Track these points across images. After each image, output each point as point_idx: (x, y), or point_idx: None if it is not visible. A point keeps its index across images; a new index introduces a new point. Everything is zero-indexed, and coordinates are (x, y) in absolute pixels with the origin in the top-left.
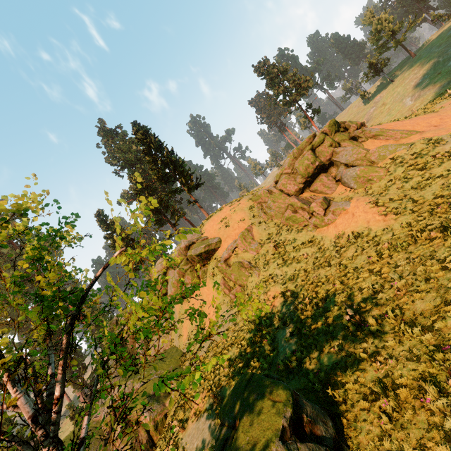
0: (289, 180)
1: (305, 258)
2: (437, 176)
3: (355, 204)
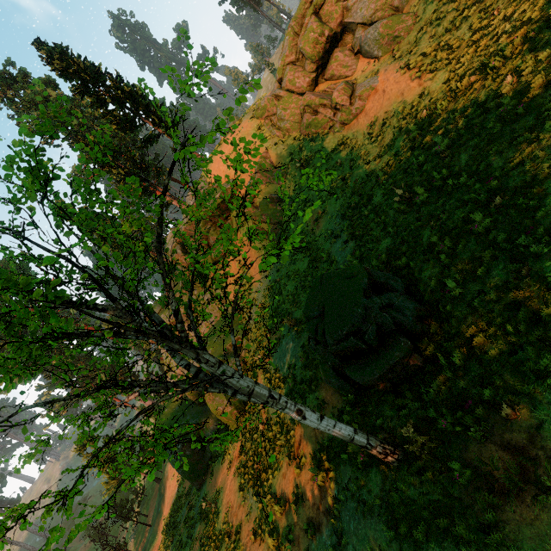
0: (297, 72)
1: (340, 166)
2: (475, 3)
3: (384, 76)
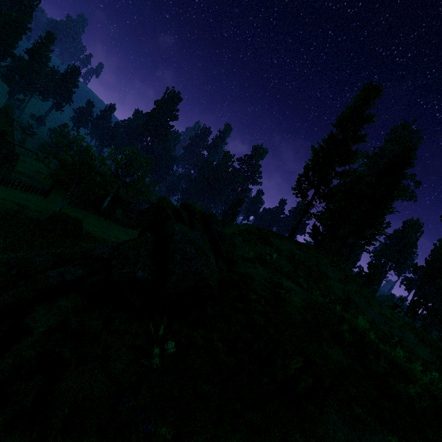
0: None
1: None
2: None
3: None
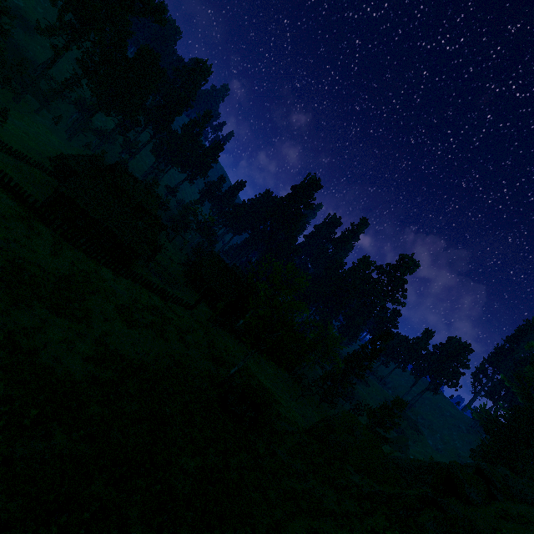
0: None
1: None
2: None
3: None
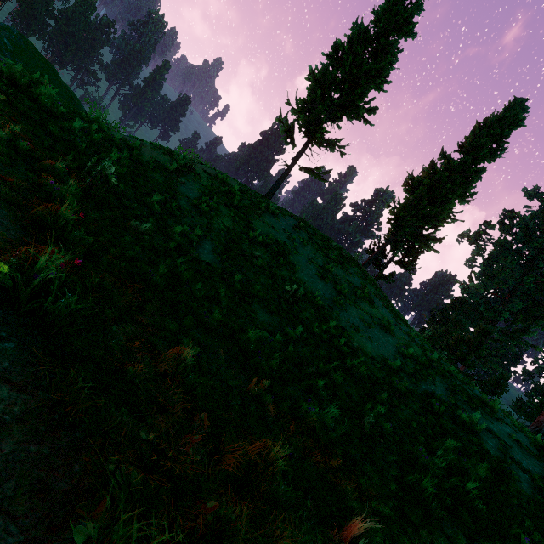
0: None
1: None
2: None
3: None
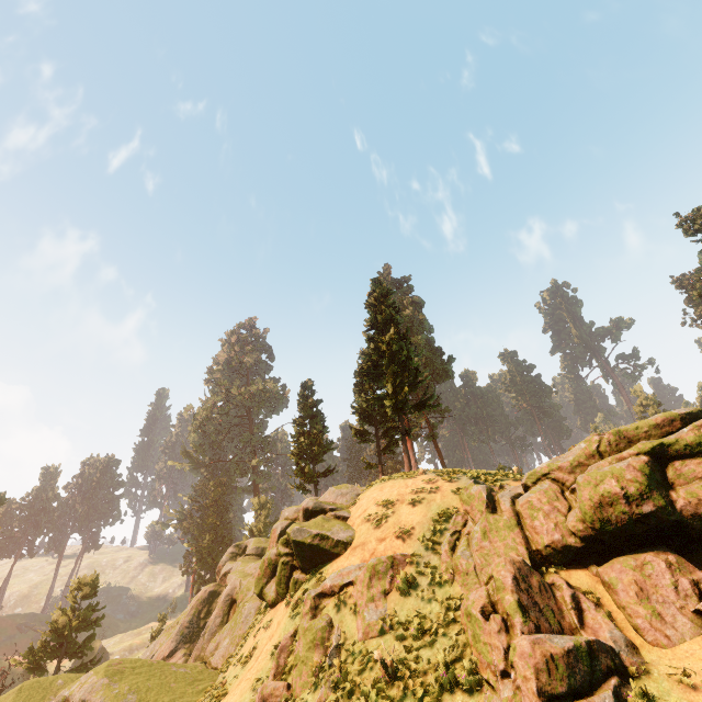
0: (551, 505)
1: None
2: None
3: None
